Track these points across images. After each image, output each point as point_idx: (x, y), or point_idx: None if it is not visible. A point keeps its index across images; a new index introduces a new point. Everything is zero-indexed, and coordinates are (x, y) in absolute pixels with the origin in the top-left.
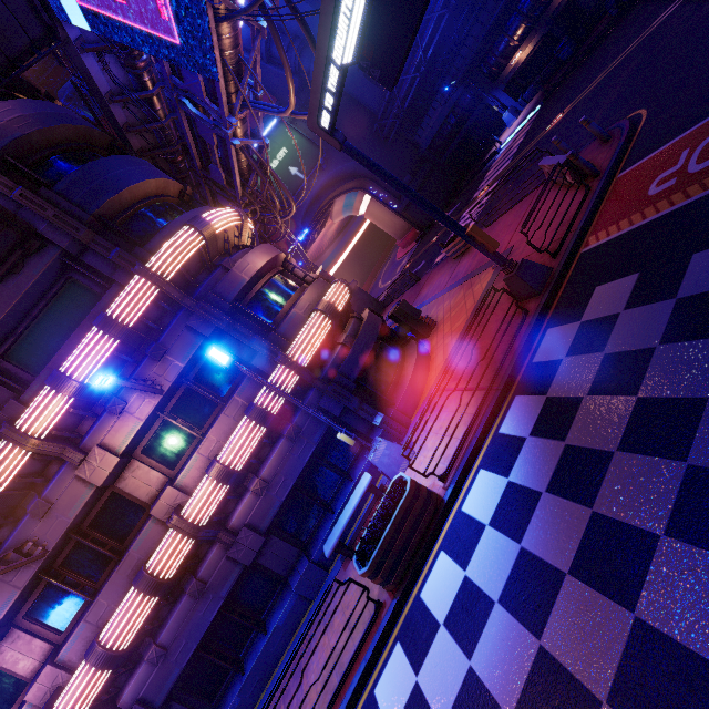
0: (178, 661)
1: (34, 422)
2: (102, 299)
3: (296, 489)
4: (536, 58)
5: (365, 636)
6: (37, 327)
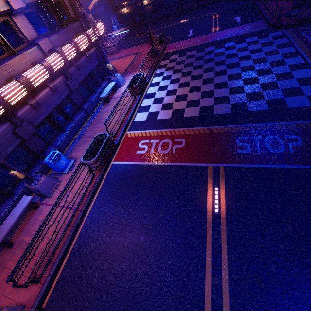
0: (44, 113)
1: None
2: None
3: (84, 79)
4: (128, 15)
5: (133, 101)
6: None
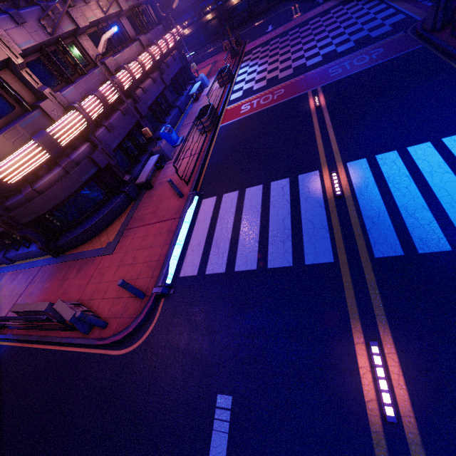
0: (150, 99)
1: None
2: None
3: (172, 80)
4: (191, 37)
5: (224, 89)
6: None
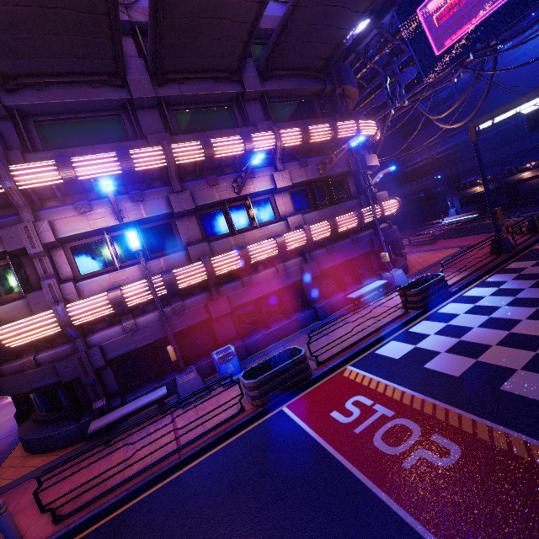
0: (252, 295)
1: (286, 137)
2: (325, 118)
3: (336, 267)
4: (484, 195)
5: (397, 317)
6: (286, 105)
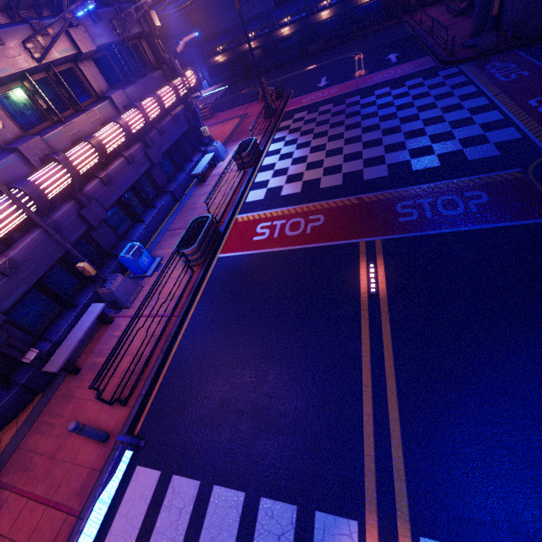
0: (117, 192)
1: None
2: None
3: (168, 149)
4: (225, 66)
5: (243, 176)
6: None
